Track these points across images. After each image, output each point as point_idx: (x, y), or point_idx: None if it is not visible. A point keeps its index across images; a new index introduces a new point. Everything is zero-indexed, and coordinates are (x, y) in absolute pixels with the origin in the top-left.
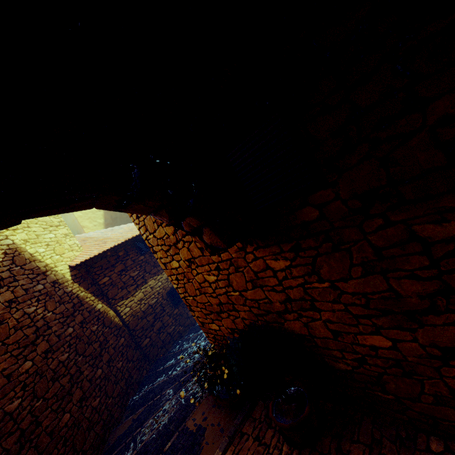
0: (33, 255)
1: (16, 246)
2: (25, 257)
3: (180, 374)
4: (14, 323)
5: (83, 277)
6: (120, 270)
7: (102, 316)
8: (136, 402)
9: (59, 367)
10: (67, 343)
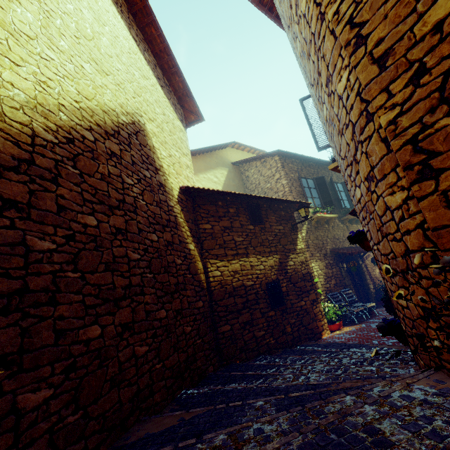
0: (154, 148)
1: (145, 129)
2: (147, 142)
3: (282, 388)
4: (104, 172)
5: (187, 208)
6: (225, 226)
7: (189, 258)
8: (191, 397)
9: (122, 260)
10: (144, 245)
